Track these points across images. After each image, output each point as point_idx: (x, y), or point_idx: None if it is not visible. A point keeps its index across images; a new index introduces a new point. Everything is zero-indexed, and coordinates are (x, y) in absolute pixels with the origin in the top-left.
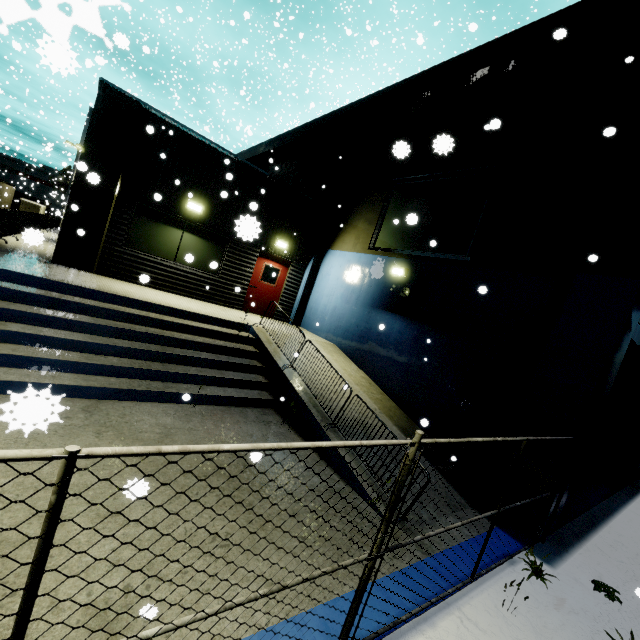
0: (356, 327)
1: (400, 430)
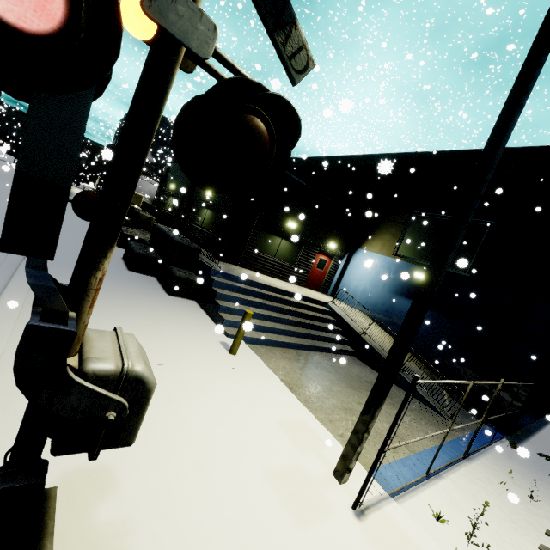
0: (383, 305)
1: (425, 373)
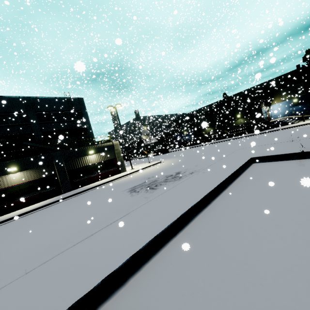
0: (289, 112)
1: None
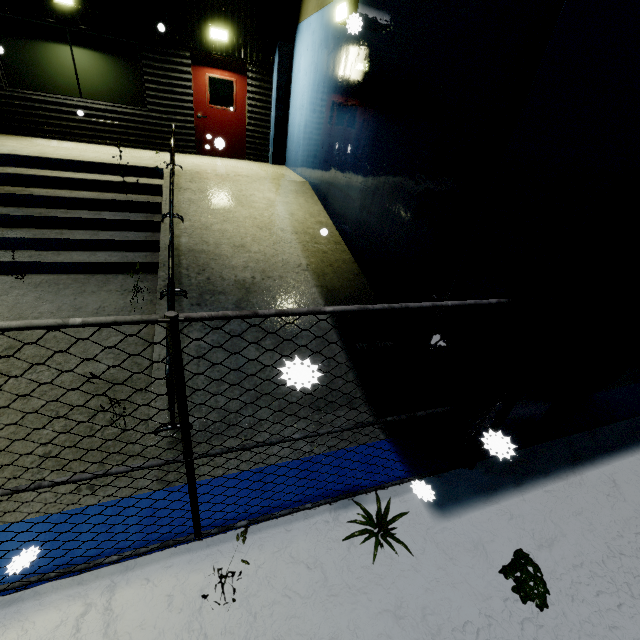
0: (321, 148)
1: (322, 293)
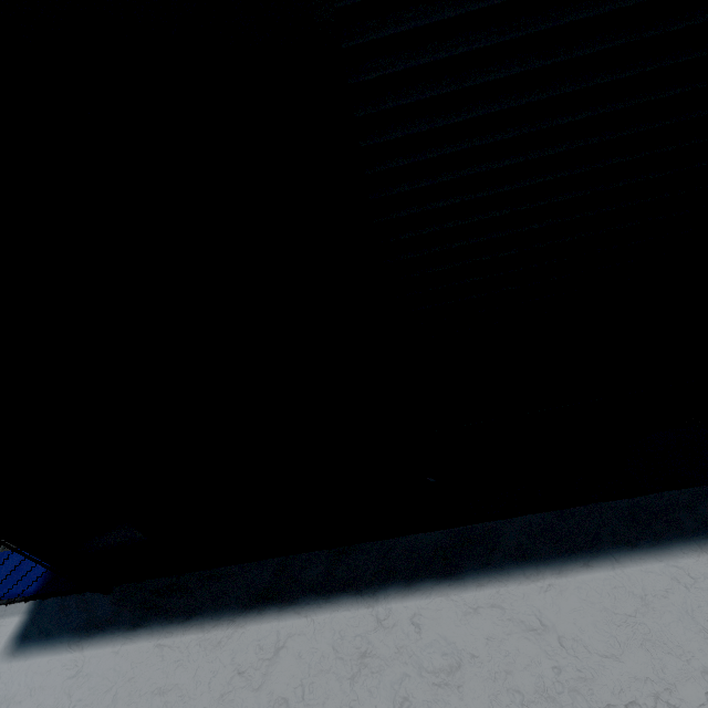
0: None
1: None
